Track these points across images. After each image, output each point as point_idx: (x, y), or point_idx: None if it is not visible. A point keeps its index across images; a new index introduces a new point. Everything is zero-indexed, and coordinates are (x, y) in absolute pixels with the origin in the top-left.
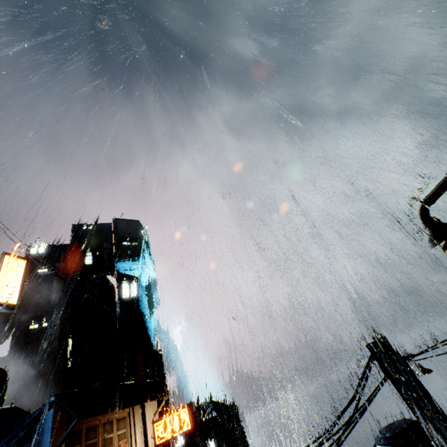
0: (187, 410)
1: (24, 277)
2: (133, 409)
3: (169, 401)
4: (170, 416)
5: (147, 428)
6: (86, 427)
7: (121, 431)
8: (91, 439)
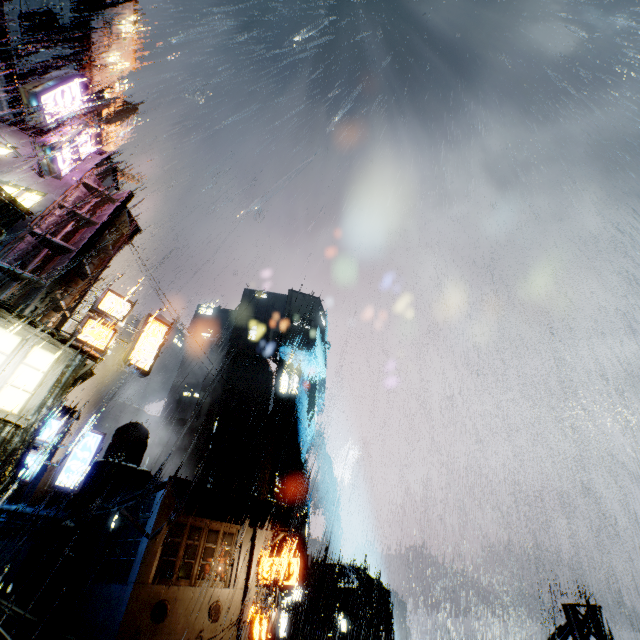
0: (299, 561)
1: (161, 344)
2: (244, 529)
3: (304, 540)
4: (280, 558)
5: (253, 558)
6: (192, 524)
7: (226, 547)
8: (193, 540)
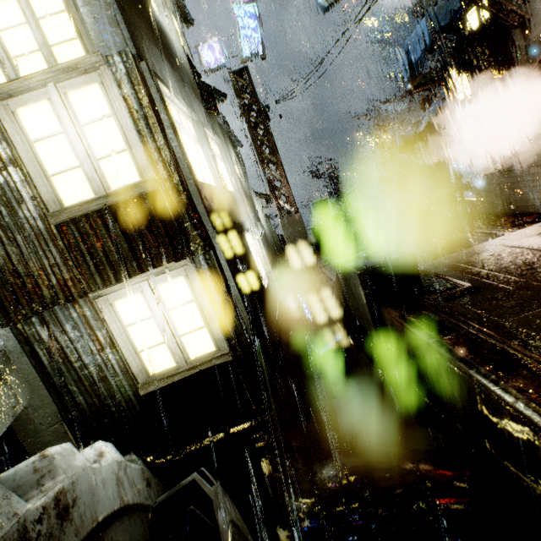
0: None
1: None
2: None
3: None
4: None
5: None
6: None
7: None
8: None
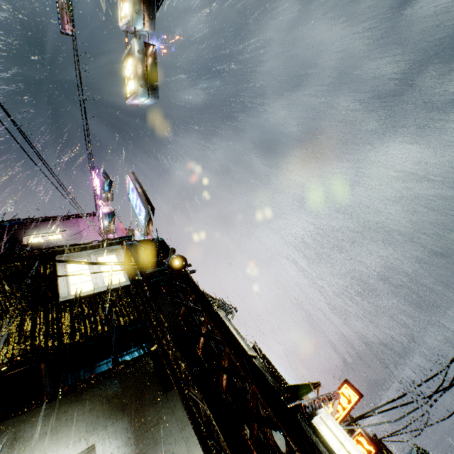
0: (346, 385)
1: None
2: None
3: None
4: None
5: None
6: None
7: None
8: None
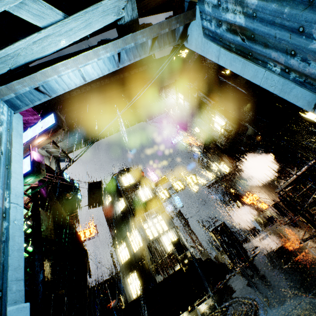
0: None
1: None
2: None
3: None
4: None
5: None
6: None
7: None
8: None
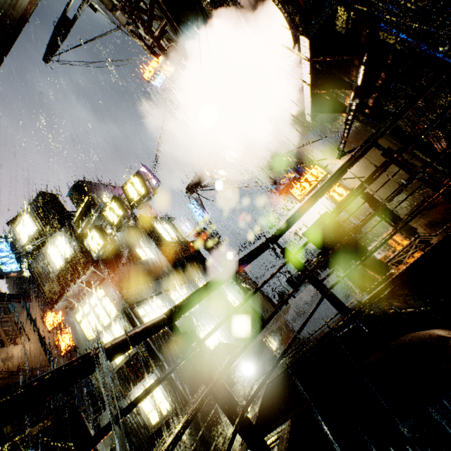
0: None
1: None
2: None
3: None
4: None
5: None
6: None
7: None
8: None
